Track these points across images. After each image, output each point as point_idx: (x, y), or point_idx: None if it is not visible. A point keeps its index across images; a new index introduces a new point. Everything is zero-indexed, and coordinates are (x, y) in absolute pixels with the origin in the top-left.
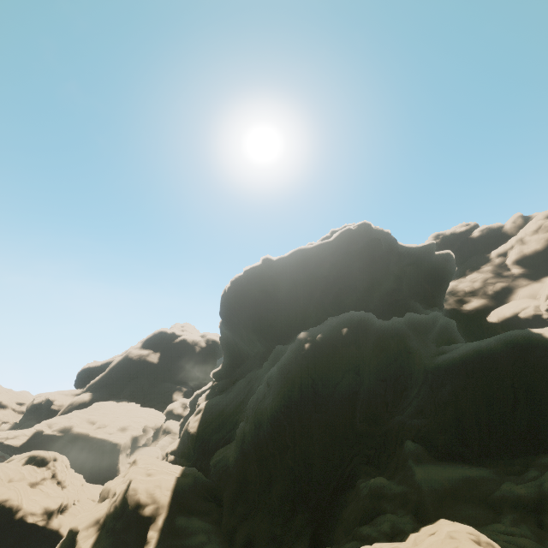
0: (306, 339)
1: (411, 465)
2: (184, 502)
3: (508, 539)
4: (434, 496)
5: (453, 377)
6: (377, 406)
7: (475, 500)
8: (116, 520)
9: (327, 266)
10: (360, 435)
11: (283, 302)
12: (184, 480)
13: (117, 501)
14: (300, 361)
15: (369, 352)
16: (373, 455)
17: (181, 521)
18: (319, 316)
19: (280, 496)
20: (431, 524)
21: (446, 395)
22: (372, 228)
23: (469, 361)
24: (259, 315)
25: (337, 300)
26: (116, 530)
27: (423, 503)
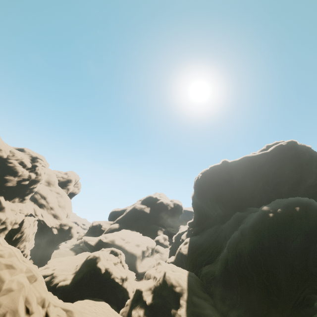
0: (269, 211)
1: None
2: (194, 290)
3: None
4: None
5: None
6: None
7: None
8: (161, 290)
9: (267, 167)
10: (312, 275)
11: (236, 187)
12: (191, 278)
13: (160, 281)
14: (267, 223)
15: (315, 223)
16: None
17: (196, 299)
18: (262, 197)
19: (258, 299)
20: None
21: None
22: (297, 144)
23: None
24: (220, 193)
25: (276, 188)
26: (162, 295)
27: None
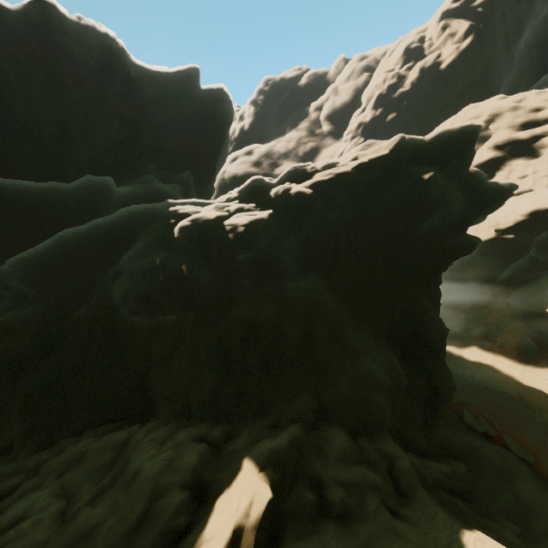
0: None
1: None
2: None
3: None
4: None
5: (6, 308)
6: None
7: None
8: None
9: None
10: None
11: None
12: None
13: None
14: None
15: None
16: None
17: None
18: None
19: None
20: None
21: None
22: (65, 16)
23: (31, 276)
24: None
25: None
26: None
27: None
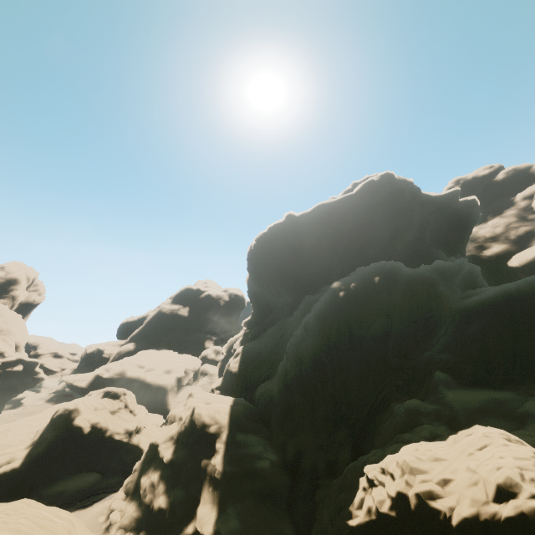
0: (340, 288)
1: (442, 389)
2: (240, 423)
3: (533, 439)
4: (465, 411)
5: (480, 317)
6: (408, 343)
7: (501, 414)
8: (188, 436)
9: (351, 219)
10: (392, 368)
11: (308, 256)
12: (237, 407)
13: (186, 422)
14: (336, 308)
15: (399, 297)
16: (403, 385)
17: (241, 436)
18: (344, 267)
19: (323, 416)
20: (466, 429)
21: (473, 332)
22: (395, 178)
23: (497, 302)
24: (285, 269)
25: (362, 251)
26: (189, 443)
27: (455, 417)
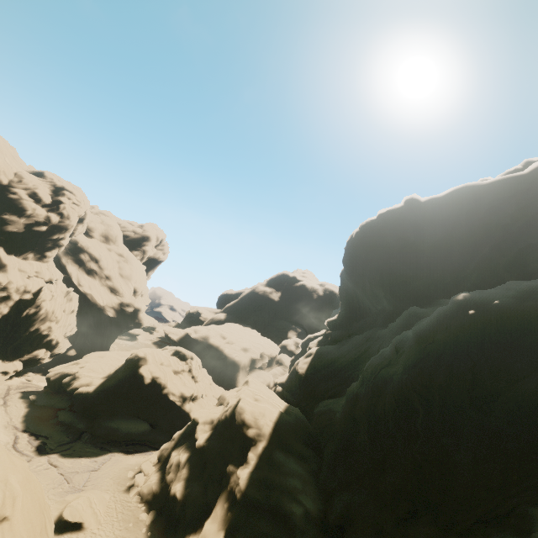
0: (470, 303)
1: None
2: (284, 438)
3: None
4: None
5: None
6: None
7: None
8: (225, 428)
9: (510, 211)
10: None
11: (427, 256)
12: (287, 417)
13: (228, 412)
14: (455, 332)
15: None
16: None
17: (279, 456)
18: (482, 280)
19: (396, 488)
20: None
21: None
22: None
23: None
24: (390, 267)
25: (521, 260)
26: (223, 436)
27: None
